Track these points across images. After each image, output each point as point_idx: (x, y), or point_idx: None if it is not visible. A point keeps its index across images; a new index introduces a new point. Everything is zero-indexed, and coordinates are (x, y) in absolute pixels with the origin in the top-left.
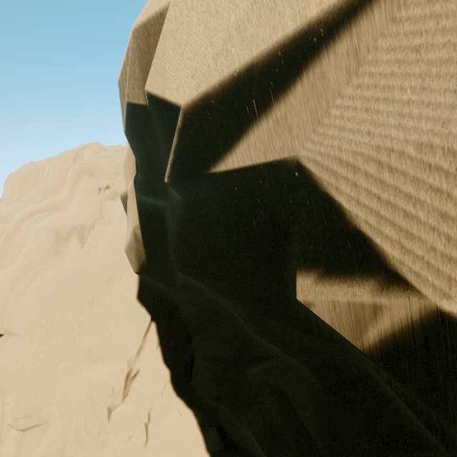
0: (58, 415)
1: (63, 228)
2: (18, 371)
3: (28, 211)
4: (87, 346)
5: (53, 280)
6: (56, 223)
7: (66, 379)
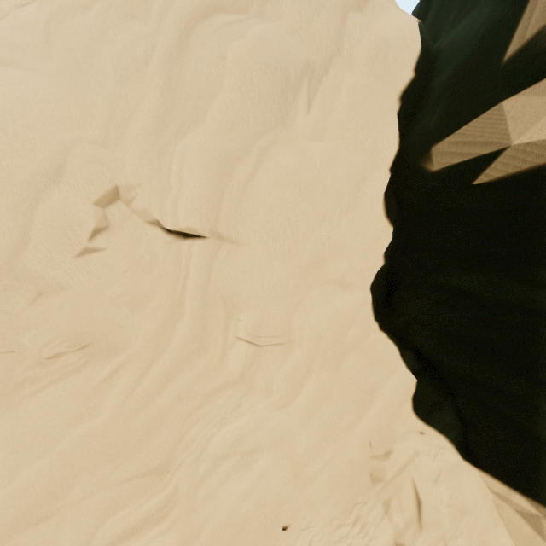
0: (308, 338)
1: (290, 65)
2: (256, 290)
3: (192, 3)
4: (339, 271)
5: (296, 170)
6: (275, 49)
7: (321, 306)
